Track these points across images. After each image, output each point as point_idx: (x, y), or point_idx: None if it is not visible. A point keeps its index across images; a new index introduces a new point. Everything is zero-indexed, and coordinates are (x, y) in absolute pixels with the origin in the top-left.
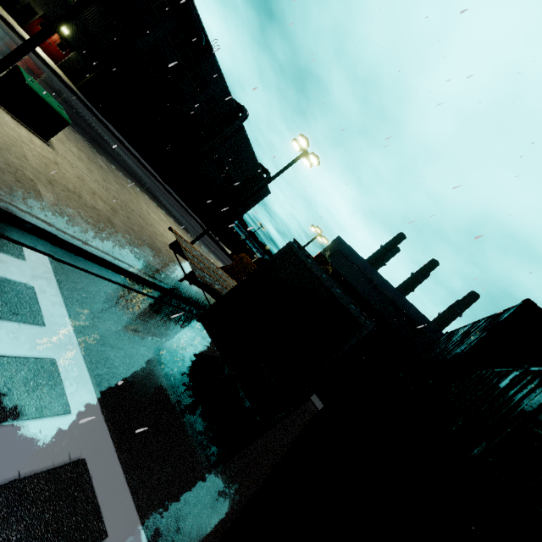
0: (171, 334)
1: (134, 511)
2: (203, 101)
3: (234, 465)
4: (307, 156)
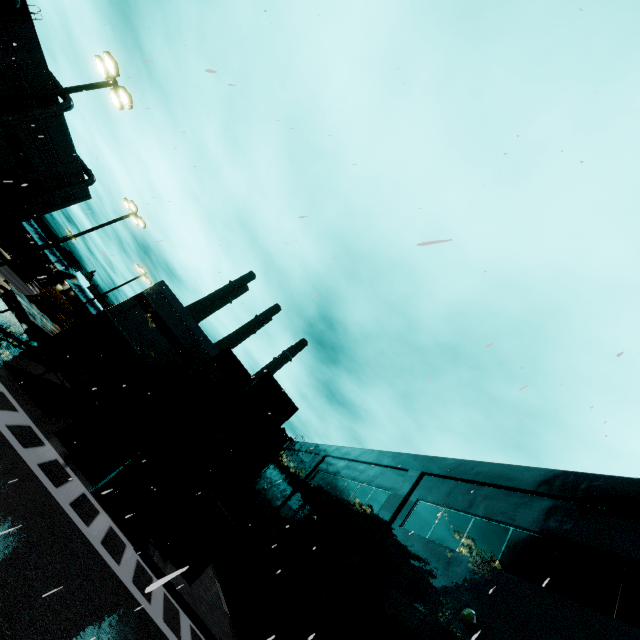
0: (4, 354)
1: (23, 411)
2: (2, 64)
3: (54, 420)
4: (136, 216)
